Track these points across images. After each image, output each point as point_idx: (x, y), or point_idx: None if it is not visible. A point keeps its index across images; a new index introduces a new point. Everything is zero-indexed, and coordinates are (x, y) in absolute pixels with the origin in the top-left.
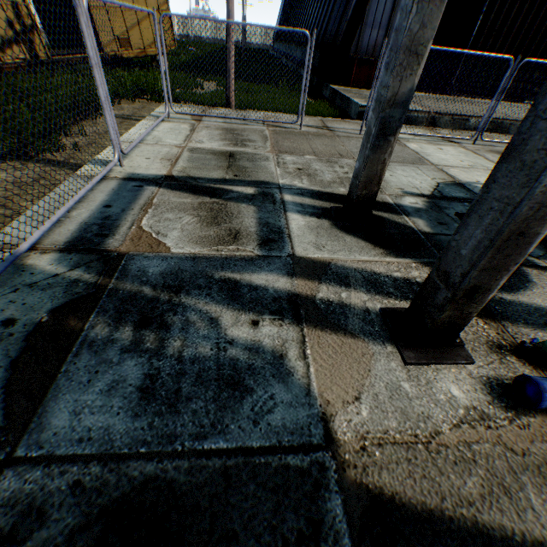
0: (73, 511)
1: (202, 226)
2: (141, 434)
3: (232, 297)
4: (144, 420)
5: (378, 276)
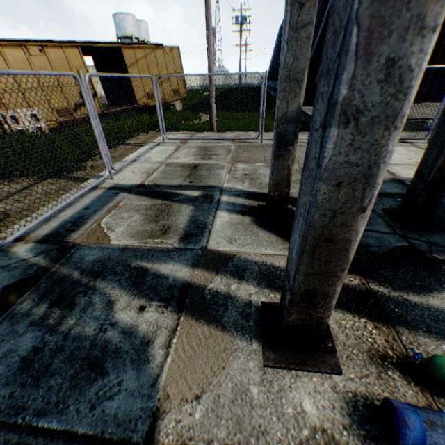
0: None
1: (144, 222)
2: (1, 401)
3: (136, 284)
4: (10, 388)
5: (275, 270)
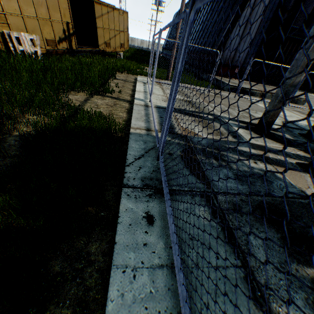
0: (247, 206)
1: (204, 128)
2: (248, 190)
3: (240, 154)
4: (245, 186)
5: (285, 152)
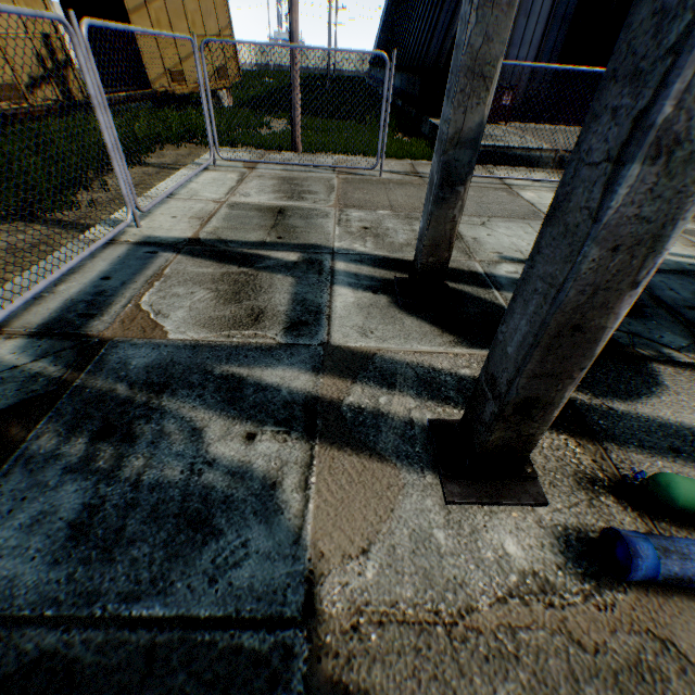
0: None
1: (217, 303)
2: (54, 589)
3: (230, 400)
4: (64, 569)
5: (437, 374)
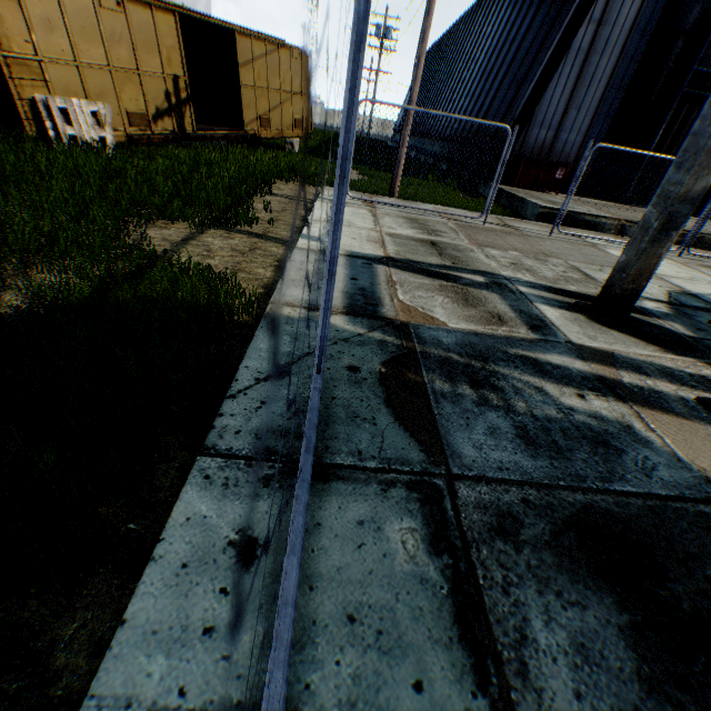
0: (540, 520)
1: (459, 306)
2: (549, 471)
3: (541, 372)
4: (542, 461)
5: (669, 370)
